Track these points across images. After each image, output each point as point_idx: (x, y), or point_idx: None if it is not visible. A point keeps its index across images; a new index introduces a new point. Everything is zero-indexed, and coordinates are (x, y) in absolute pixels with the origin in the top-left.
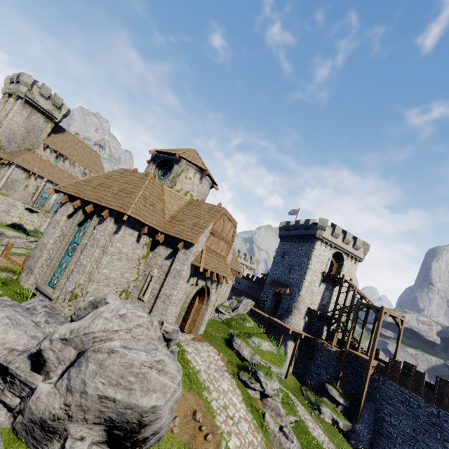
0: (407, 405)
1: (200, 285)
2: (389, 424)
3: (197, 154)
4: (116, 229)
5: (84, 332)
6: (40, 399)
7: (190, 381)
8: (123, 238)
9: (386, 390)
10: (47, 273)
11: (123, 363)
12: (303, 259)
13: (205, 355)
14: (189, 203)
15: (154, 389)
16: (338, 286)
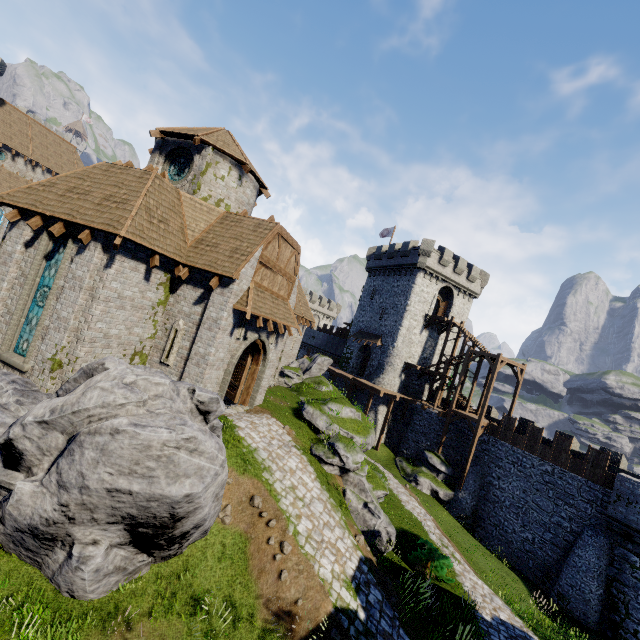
0: (519, 466)
1: (250, 339)
2: (496, 488)
3: (231, 138)
4: (108, 261)
5: (72, 410)
6: (22, 502)
7: (244, 462)
8: (121, 275)
9: (496, 452)
10: (8, 334)
11: (135, 445)
12: (399, 298)
13: (265, 430)
14: (223, 217)
15: (186, 473)
16: (445, 332)
